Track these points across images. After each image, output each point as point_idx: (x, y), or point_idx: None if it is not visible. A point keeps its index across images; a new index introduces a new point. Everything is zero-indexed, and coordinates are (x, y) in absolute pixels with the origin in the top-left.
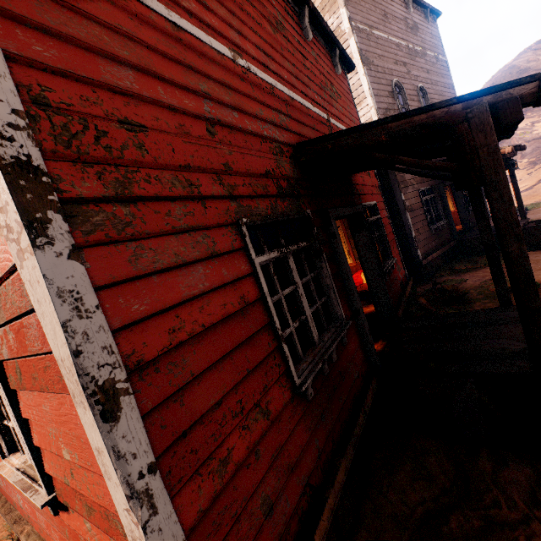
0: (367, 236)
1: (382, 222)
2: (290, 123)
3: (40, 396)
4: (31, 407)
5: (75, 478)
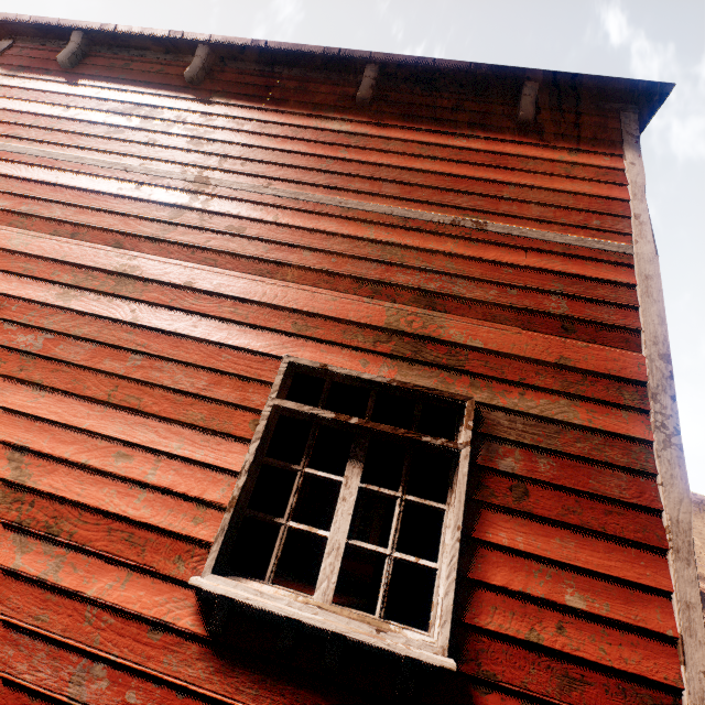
0: None
1: None
2: None
3: (557, 528)
4: (513, 530)
5: (568, 634)
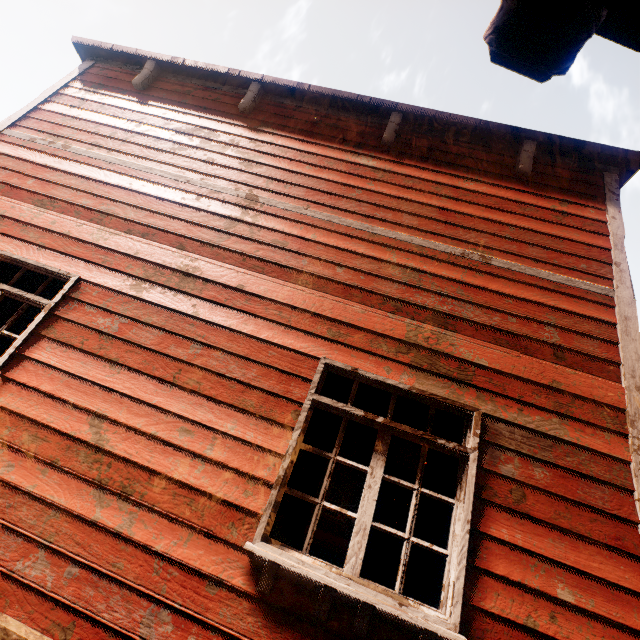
0: None
1: None
2: None
3: (550, 529)
4: (513, 528)
5: (559, 623)
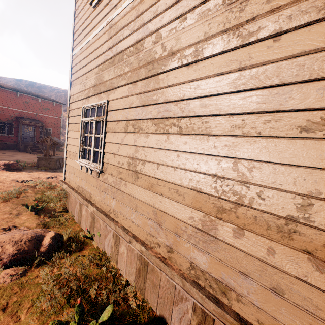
0: (35, 131)
1: (51, 132)
2: (18, 114)
3: None
4: None
5: None
